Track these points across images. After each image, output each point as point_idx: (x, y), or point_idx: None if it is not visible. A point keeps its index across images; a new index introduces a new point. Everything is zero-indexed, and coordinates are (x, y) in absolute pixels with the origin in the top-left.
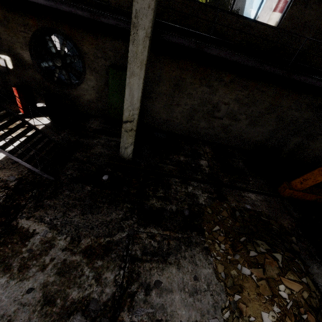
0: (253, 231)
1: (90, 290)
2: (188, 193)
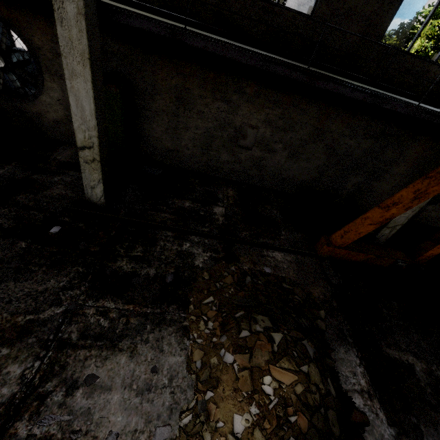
0: (260, 303)
1: None
2: (181, 252)
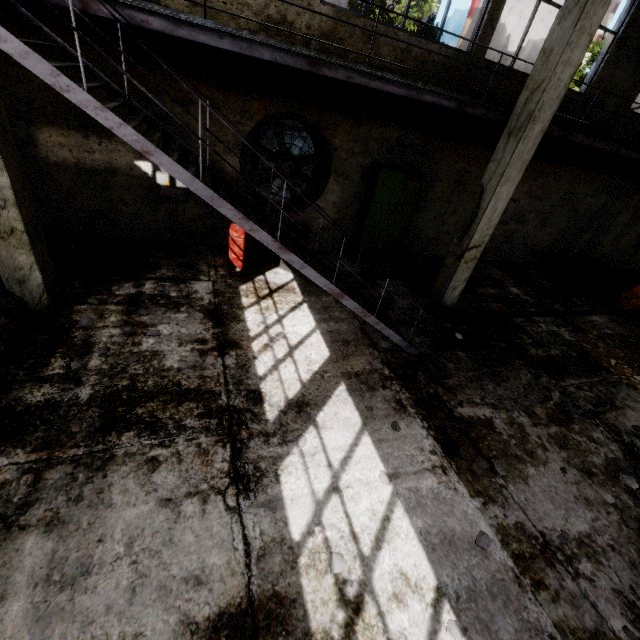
0: None
1: (601, 452)
2: (549, 333)
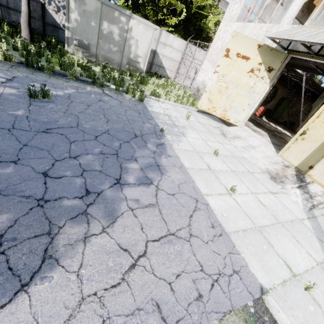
0: None
1: None
2: None
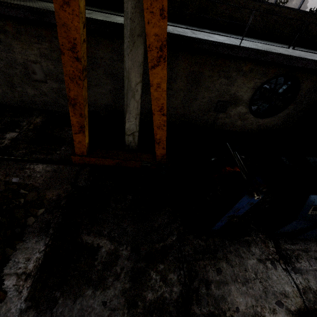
0: None
1: None
2: None
